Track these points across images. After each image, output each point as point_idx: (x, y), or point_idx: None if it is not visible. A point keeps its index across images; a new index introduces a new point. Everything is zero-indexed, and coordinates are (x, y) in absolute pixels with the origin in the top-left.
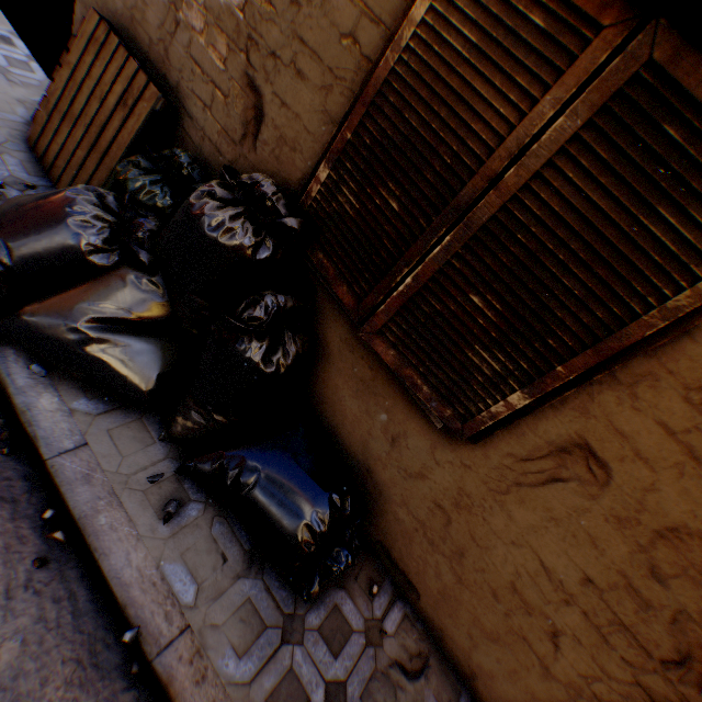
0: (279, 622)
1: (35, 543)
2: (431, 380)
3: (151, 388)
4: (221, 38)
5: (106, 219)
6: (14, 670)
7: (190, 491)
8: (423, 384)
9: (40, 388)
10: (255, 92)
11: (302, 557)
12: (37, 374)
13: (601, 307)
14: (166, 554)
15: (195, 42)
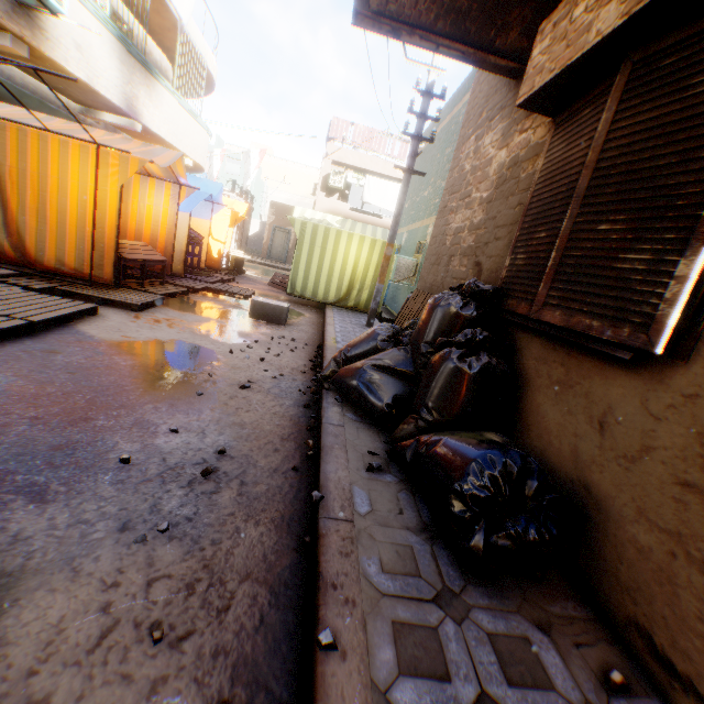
0: (435, 585)
1: (297, 462)
2: (595, 311)
3: (388, 402)
4: (465, 259)
5: (392, 330)
6: (256, 496)
7: (392, 469)
8: (591, 320)
9: (335, 405)
10: (478, 265)
11: (468, 499)
12: (337, 401)
13: (700, 150)
14: (359, 483)
15: (455, 270)
